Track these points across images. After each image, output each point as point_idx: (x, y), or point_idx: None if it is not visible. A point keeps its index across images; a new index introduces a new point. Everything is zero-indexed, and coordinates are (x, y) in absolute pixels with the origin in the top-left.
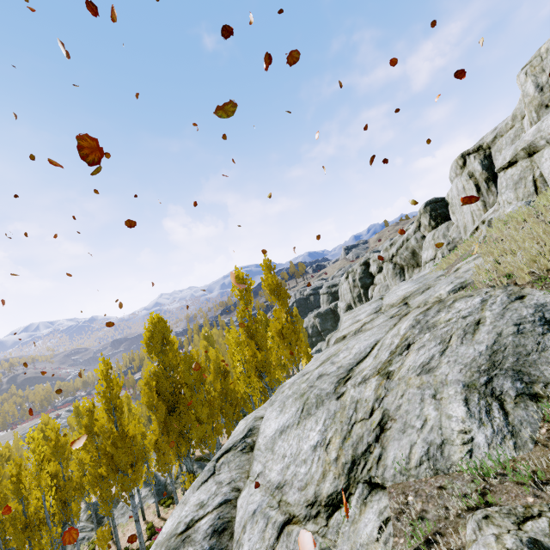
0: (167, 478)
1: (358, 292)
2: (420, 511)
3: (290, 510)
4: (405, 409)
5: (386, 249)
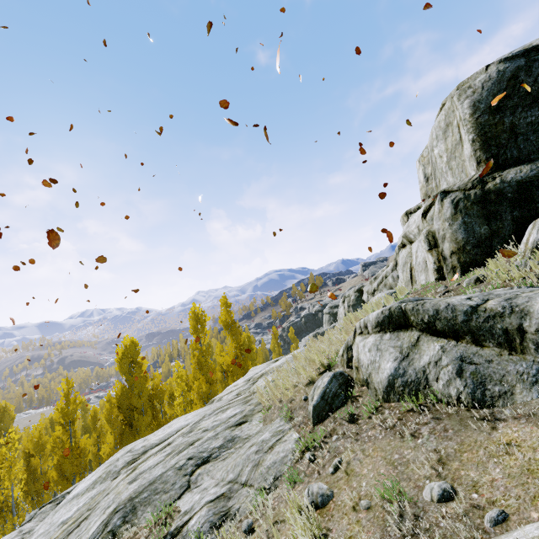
0: None
1: None
2: None
3: None
4: (96, 512)
5: (371, 282)
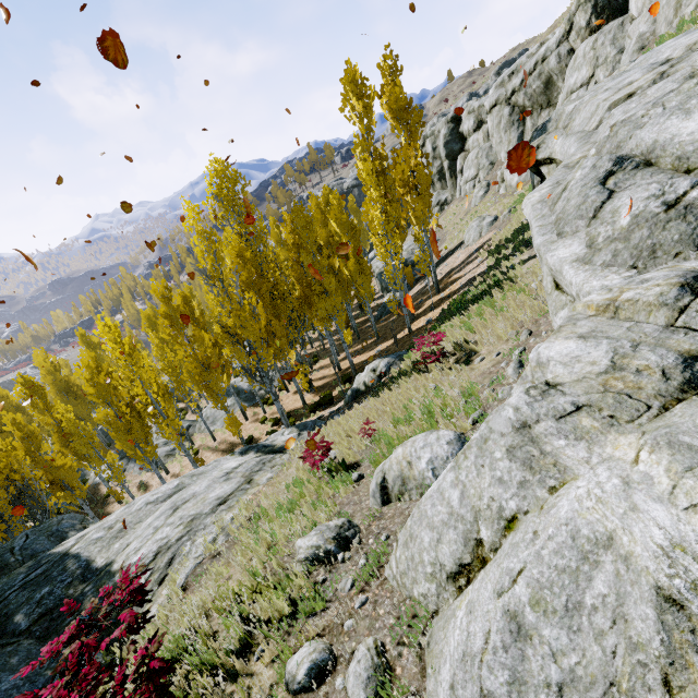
0: (250, 387)
1: (440, 166)
2: None
3: None
4: None
5: (501, 84)
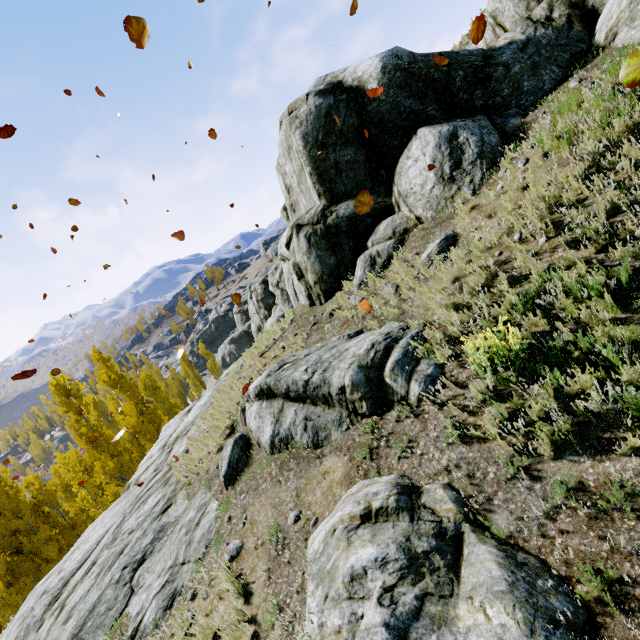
0: None
1: (264, 313)
2: None
3: None
4: None
5: (272, 273)
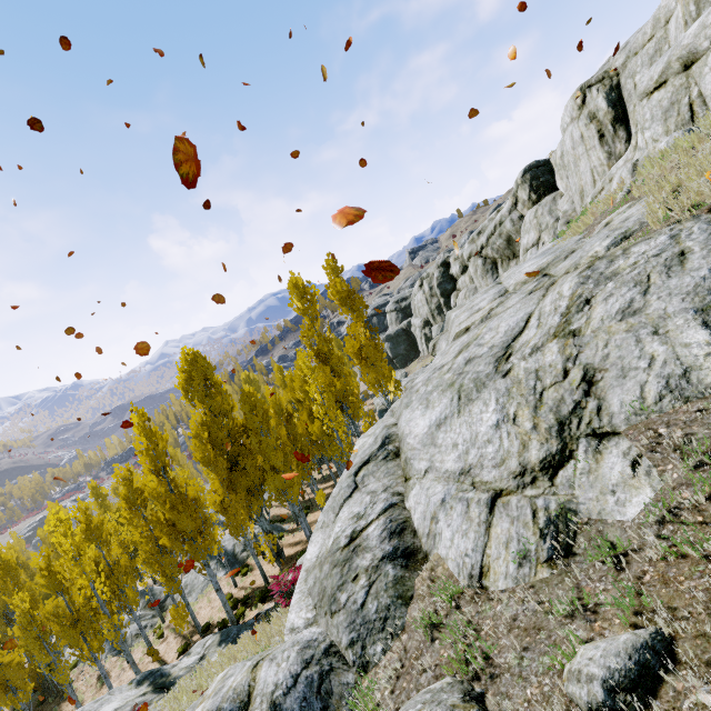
0: (234, 547)
1: (437, 303)
2: (683, 436)
3: (493, 486)
4: (616, 356)
5: (472, 240)
